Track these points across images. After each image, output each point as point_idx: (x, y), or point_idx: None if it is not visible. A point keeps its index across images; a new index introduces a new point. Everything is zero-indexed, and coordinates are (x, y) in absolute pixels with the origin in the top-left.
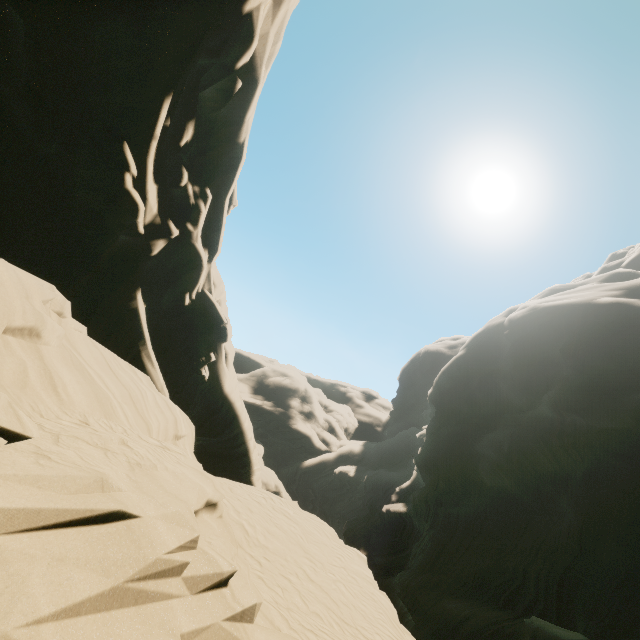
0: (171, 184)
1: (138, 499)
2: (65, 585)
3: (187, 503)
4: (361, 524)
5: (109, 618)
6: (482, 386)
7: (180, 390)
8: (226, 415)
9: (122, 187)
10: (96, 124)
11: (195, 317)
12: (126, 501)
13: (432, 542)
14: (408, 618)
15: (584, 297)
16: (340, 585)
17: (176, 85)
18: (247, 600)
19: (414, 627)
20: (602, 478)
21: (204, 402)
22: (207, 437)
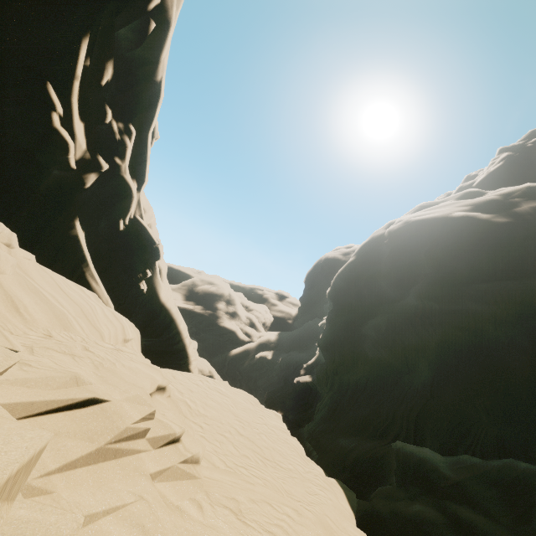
0: (96, 121)
1: (106, 389)
2: (63, 450)
3: (143, 388)
4: (278, 393)
5: (98, 468)
6: (367, 284)
7: (123, 302)
8: (164, 320)
9: (50, 126)
10: (16, 64)
11: (130, 240)
12: (97, 391)
13: (330, 400)
14: (314, 454)
15: (443, 212)
16: (262, 436)
17: (92, 26)
18: (195, 449)
19: (318, 459)
20: (448, 345)
21: (144, 310)
22: (150, 338)
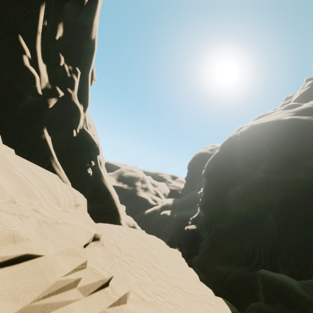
0: (54, 64)
1: (42, 244)
2: None
3: (78, 241)
4: (175, 236)
5: None
6: (228, 166)
7: (77, 182)
8: (104, 192)
9: (22, 64)
10: None
11: (80, 142)
12: (32, 247)
13: (209, 241)
14: (200, 275)
15: (276, 117)
16: (170, 268)
17: None
18: (121, 291)
19: (204, 279)
20: (288, 202)
21: (91, 187)
22: (95, 204)
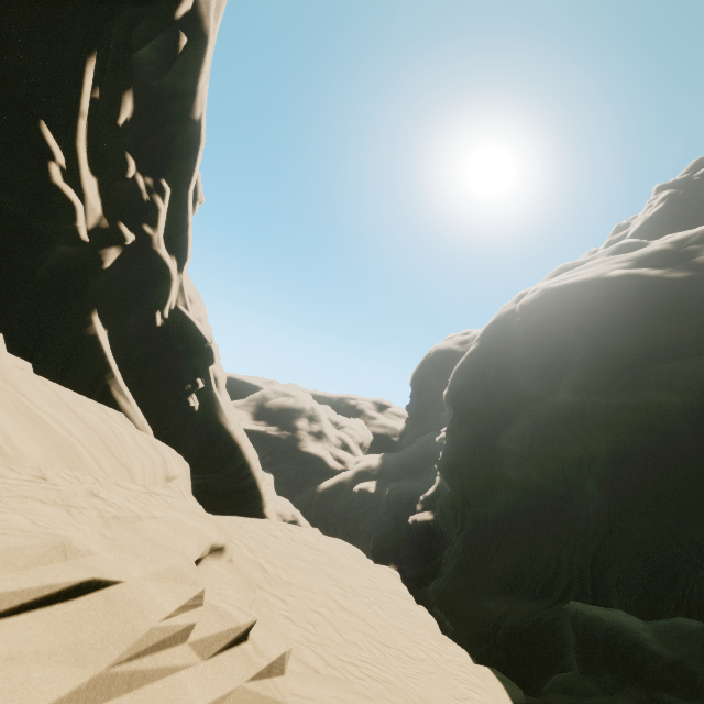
0: (115, 176)
1: (117, 560)
2: (20, 691)
3: (184, 554)
4: (388, 539)
5: None
6: (499, 379)
7: (166, 426)
8: (225, 447)
9: (48, 182)
10: None
11: (172, 339)
12: (100, 566)
13: (463, 545)
14: (446, 624)
15: (594, 272)
16: (375, 608)
17: (99, 41)
18: (274, 651)
19: (454, 632)
20: (625, 455)
21: (197, 436)
22: (207, 474)
